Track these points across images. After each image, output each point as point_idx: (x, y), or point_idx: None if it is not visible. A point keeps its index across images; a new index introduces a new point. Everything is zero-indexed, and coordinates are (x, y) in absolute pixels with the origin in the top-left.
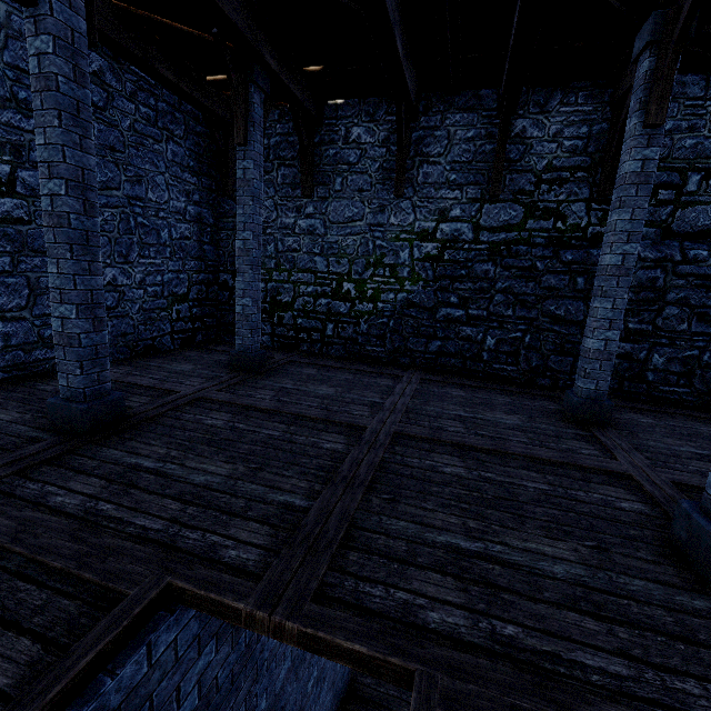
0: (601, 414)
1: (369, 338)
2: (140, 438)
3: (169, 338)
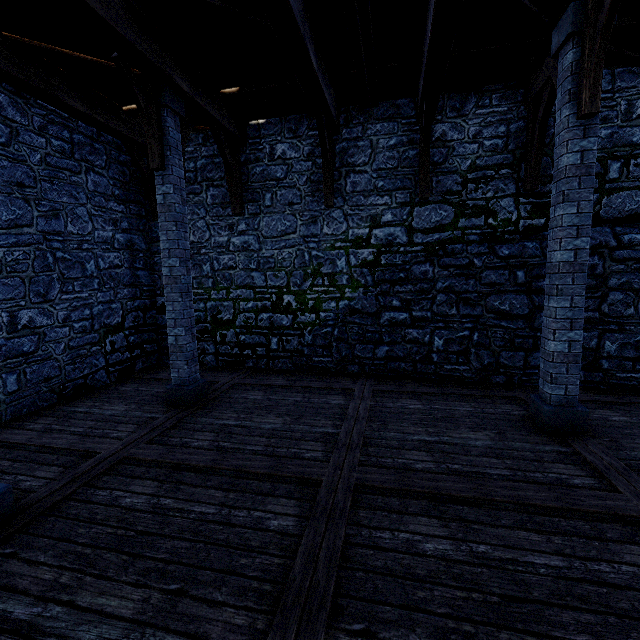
0: (576, 422)
1: (315, 348)
2: (26, 550)
3: (104, 372)
